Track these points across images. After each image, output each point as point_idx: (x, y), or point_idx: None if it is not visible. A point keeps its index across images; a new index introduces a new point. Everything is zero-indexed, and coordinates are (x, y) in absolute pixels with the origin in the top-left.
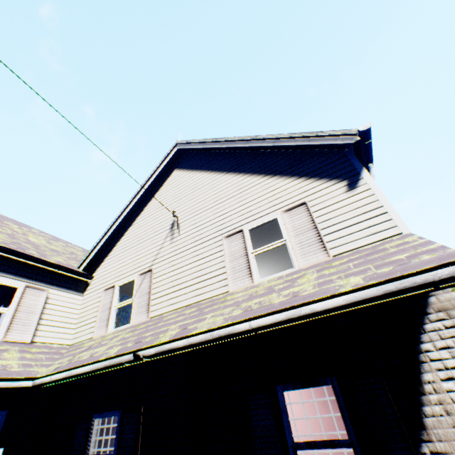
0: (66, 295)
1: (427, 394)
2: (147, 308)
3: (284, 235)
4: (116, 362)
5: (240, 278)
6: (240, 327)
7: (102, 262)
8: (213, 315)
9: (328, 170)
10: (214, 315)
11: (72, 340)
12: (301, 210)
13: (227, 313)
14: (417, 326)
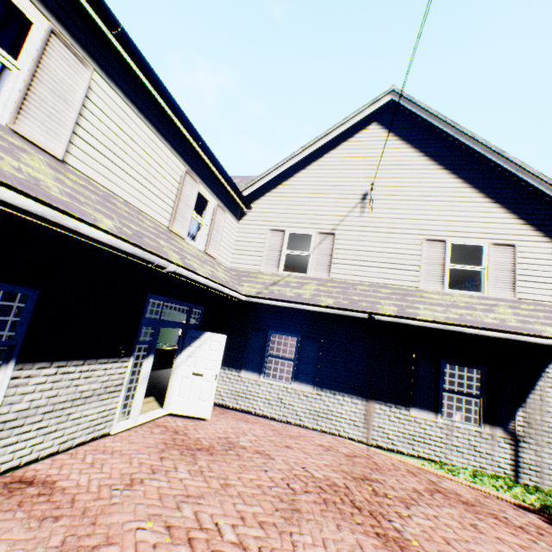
0: (231, 220)
1: (535, 390)
2: (328, 269)
3: (483, 264)
4: (349, 314)
5: (432, 282)
6: (470, 330)
7: (262, 196)
8: (425, 308)
9: (547, 227)
10: (426, 308)
11: (230, 264)
12: (507, 251)
13: (441, 312)
14: (549, 360)
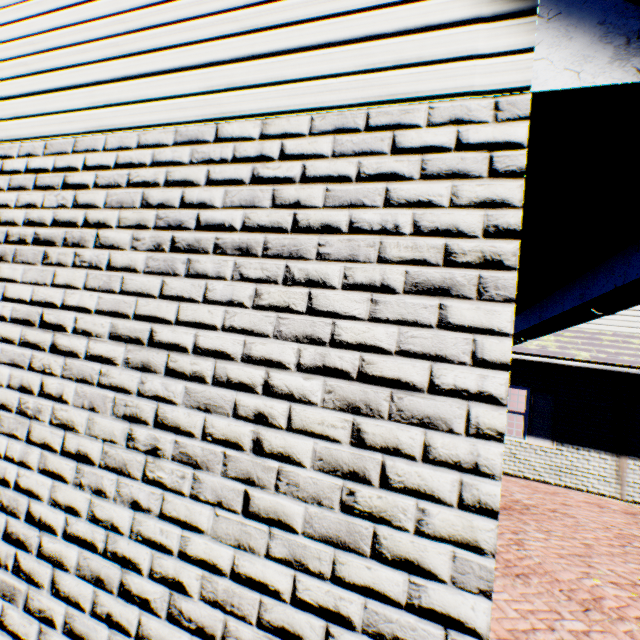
0: None
1: None
2: None
3: None
4: (618, 370)
5: None
6: None
7: None
8: None
9: None
10: None
11: None
12: None
13: None
14: None
